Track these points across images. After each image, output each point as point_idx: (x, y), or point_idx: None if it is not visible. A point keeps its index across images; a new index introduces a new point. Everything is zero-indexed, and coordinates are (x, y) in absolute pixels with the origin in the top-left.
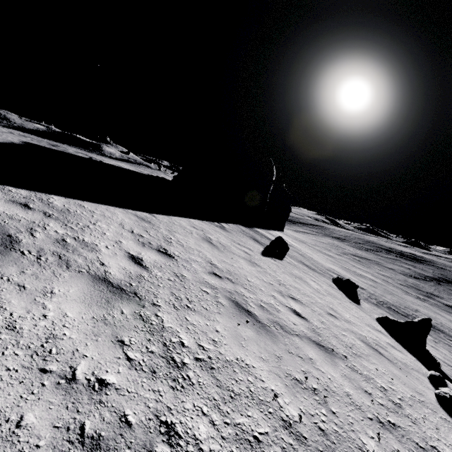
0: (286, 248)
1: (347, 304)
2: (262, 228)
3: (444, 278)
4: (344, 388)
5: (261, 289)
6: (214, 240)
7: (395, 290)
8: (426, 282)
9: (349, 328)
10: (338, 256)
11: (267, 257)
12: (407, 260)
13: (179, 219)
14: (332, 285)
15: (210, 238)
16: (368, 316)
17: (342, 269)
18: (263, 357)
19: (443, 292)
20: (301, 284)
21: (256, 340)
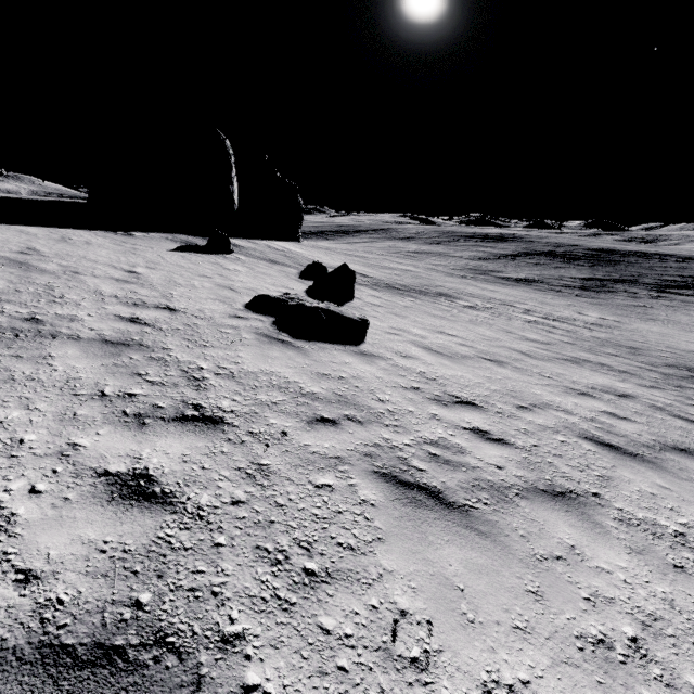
0: (226, 243)
1: (275, 278)
2: (241, 238)
3: (526, 252)
4: (101, 289)
5: (98, 262)
6: (77, 240)
7: (434, 275)
8: (495, 261)
9: (216, 281)
10: (379, 256)
11: (177, 252)
12: (488, 243)
13: (28, 228)
14: (292, 272)
15: (70, 239)
16: (300, 284)
17: (363, 266)
18: (7, 276)
19: (511, 266)
20: (201, 265)
21: (13, 273)
